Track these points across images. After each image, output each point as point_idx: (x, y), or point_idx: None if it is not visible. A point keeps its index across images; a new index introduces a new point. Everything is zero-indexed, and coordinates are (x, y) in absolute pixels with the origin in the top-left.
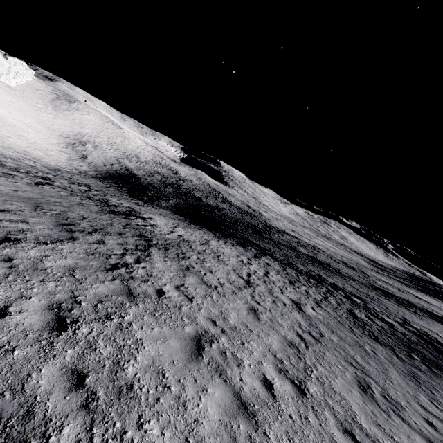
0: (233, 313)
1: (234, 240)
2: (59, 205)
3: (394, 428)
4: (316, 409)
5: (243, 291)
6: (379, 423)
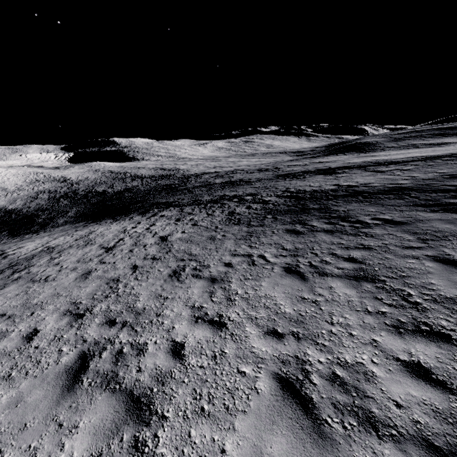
0: (49, 291)
1: (138, 212)
2: None
3: (178, 289)
4: (85, 322)
5: (92, 261)
6: (162, 294)
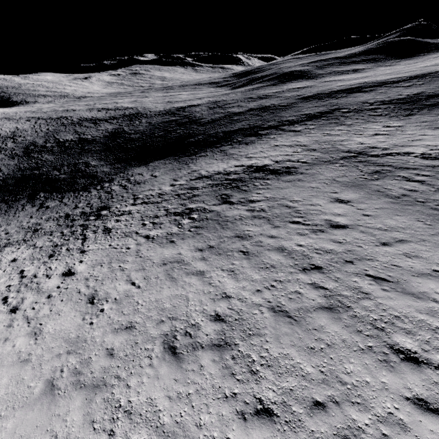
0: None
1: (242, 137)
2: (335, 181)
3: None
4: None
5: (399, 136)
6: None
